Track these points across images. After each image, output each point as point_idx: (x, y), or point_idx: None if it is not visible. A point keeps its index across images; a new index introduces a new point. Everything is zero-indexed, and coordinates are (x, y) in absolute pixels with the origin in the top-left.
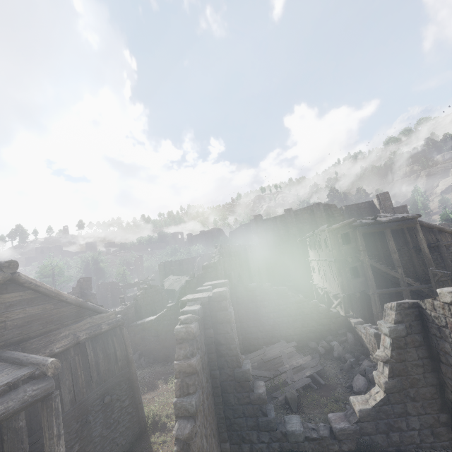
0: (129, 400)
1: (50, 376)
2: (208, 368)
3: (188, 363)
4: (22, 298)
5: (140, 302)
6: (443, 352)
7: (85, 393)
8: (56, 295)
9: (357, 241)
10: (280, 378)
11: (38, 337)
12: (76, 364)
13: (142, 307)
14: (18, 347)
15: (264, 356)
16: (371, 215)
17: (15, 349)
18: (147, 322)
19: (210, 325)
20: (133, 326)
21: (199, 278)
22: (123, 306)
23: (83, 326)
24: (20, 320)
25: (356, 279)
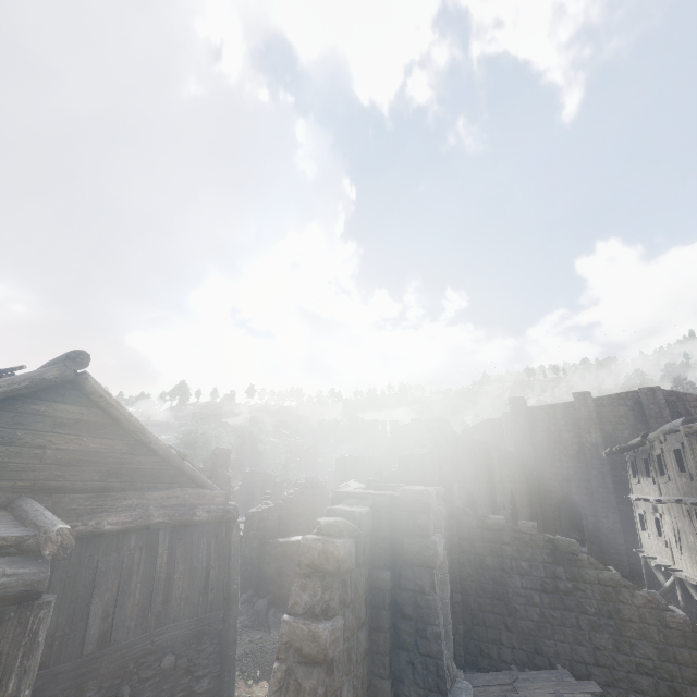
0: (210, 682)
1: (47, 557)
2: (365, 665)
3: (310, 628)
4: (83, 418)
5: (290, 507)
6: None
7: (131, 630)
8: (136, 430)
9: None
10: None
11: (87, 493)
12: (133, 565)
13: (292, 516)
14: (48, 498)
15: (512, 691)
16: None
17: (42, 500)
18: (292, 543)
19: (384, 561)
20: (270, 545)
21: (390, 480)
22: (263, 506)
23: (165, 500)
24: (69, 453)
25: None
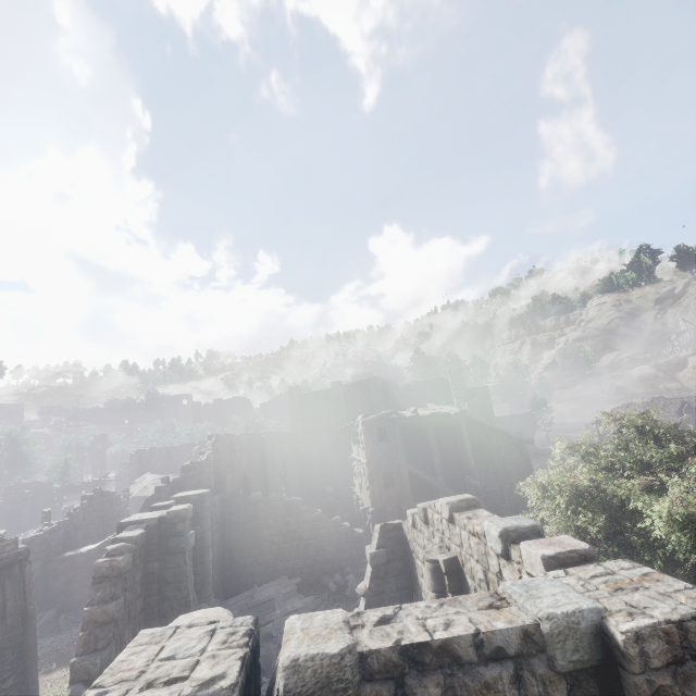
0: (15, 679)
1: None
2: (142, 617)
3: (103, 609)
4: None
5: (77, 521)
6: (415, 581)
7: None
8: None
9: (396, 438)
10: (263, 629)
11: None
12: None
13: (79, 529)
14: None
15: (251, 599)
16: (445, 397)
17: None
18: (81, 554)
19: (155, 557)
20: (56, 562)
21: (175, 485)
22: (45, 528)
23: None
24: None
25: (390, 488)
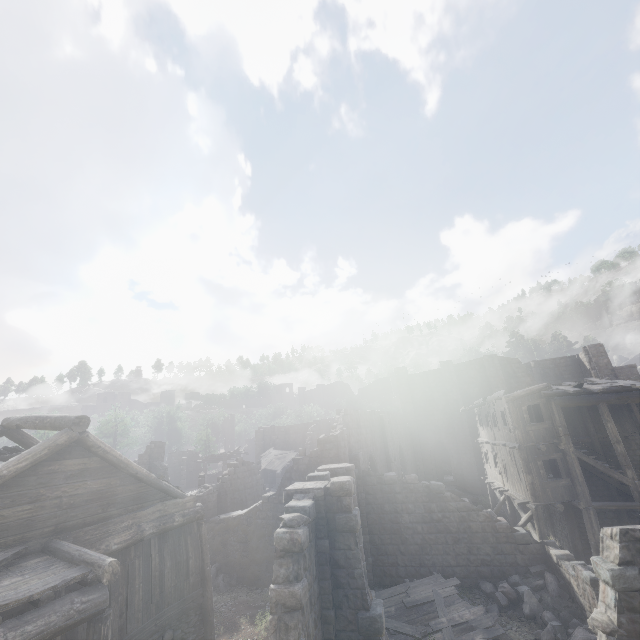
0: None
1: (105, 583)
2: (318, 604)
3: (290, 590)
4: (86, 467)
5: (226, 486)
6: None
7: (140, 619)
8: (126, 466)
9: (554, 418)
10: (431, 639)
11: (95, 524)
12: (135, 571)
13: (228, 494)
14: (69, 536)
15: (406, 597)
16: (577, 378)
17: (65, 539)
18: (233, 518)
19: (324, 534)
20: (213, 522)
21: (312, 457)
22: (203, 490)
23: (151, 515)
24: (78, 497)
25: (555, 480)
